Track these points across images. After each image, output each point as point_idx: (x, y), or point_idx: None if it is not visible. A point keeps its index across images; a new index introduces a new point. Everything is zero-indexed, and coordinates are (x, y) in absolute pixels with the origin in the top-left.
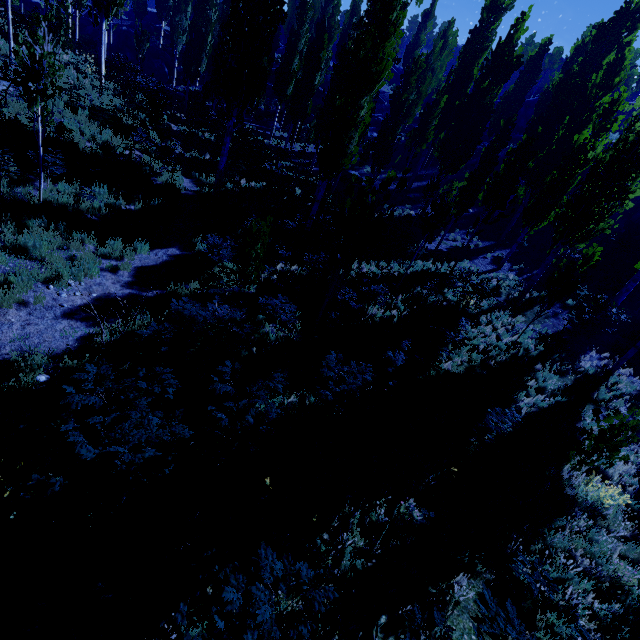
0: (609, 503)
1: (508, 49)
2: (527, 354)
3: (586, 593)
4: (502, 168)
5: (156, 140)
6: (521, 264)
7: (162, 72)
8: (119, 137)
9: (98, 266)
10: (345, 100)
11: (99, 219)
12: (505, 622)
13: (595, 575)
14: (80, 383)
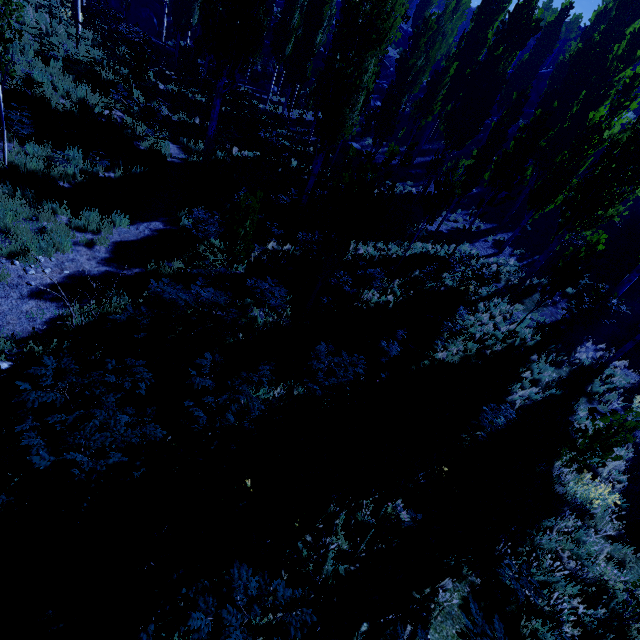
0: (598, 502)
1: (527, 11)
2: (523, 344)
3: (571, 597)
4: (512, 146)
5: (140, 100)
6: (522, 249)
7: (150, 23)
8: (97, 94)
9: (72, 240)
10: (347, 61)
11: (74, 187)
12: (491, 639)
13: (581, 578)
14: (37, 378)
